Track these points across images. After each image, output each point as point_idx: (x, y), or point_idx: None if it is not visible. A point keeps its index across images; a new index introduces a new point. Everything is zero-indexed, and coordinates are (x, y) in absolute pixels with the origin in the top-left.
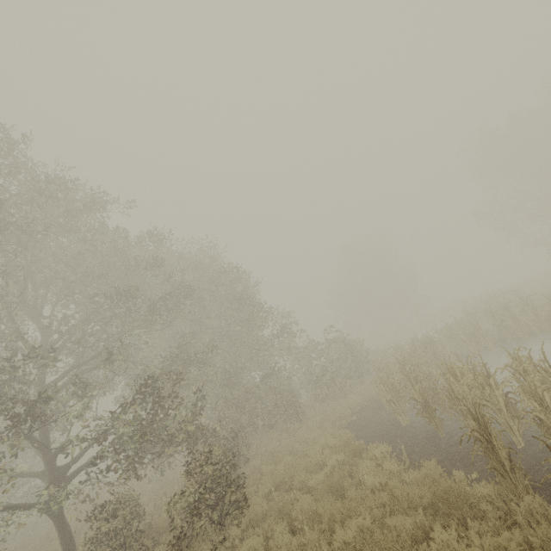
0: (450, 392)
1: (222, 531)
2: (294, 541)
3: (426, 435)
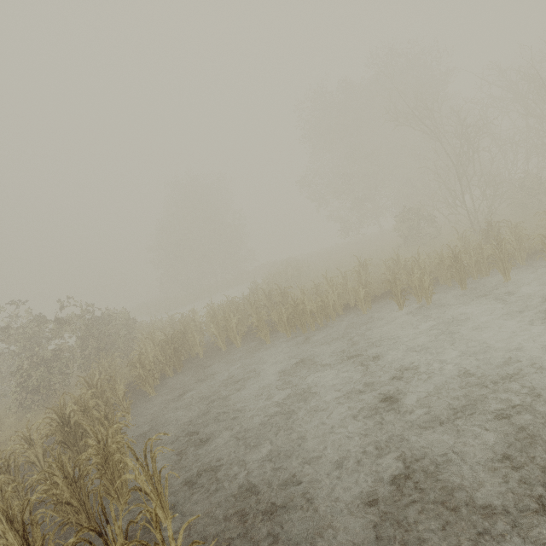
0: None
1: None
2: None
3: None
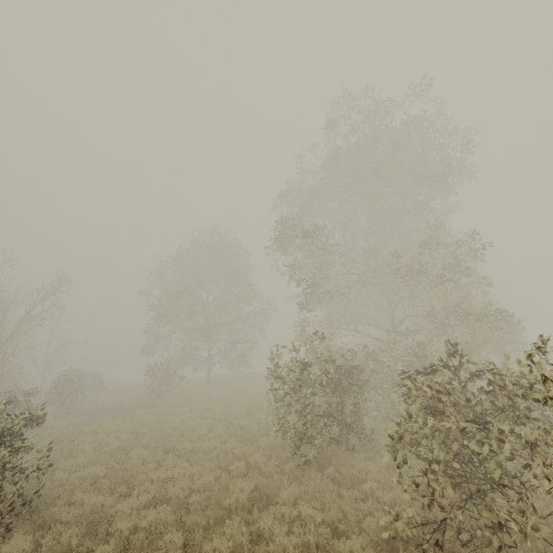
0: None
1: None
2: None
3: None
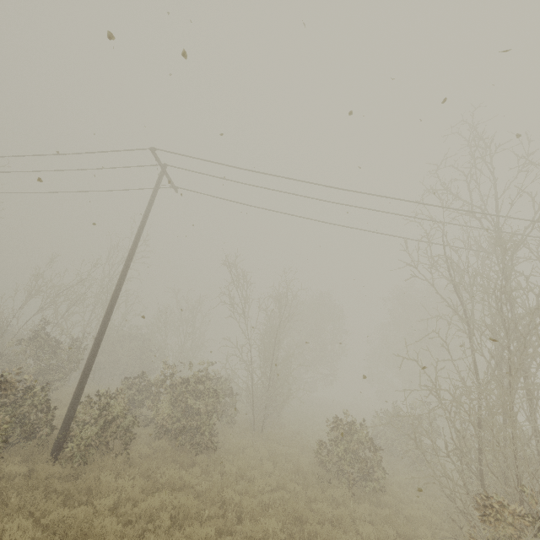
0: None
1: None
2: None
3: None
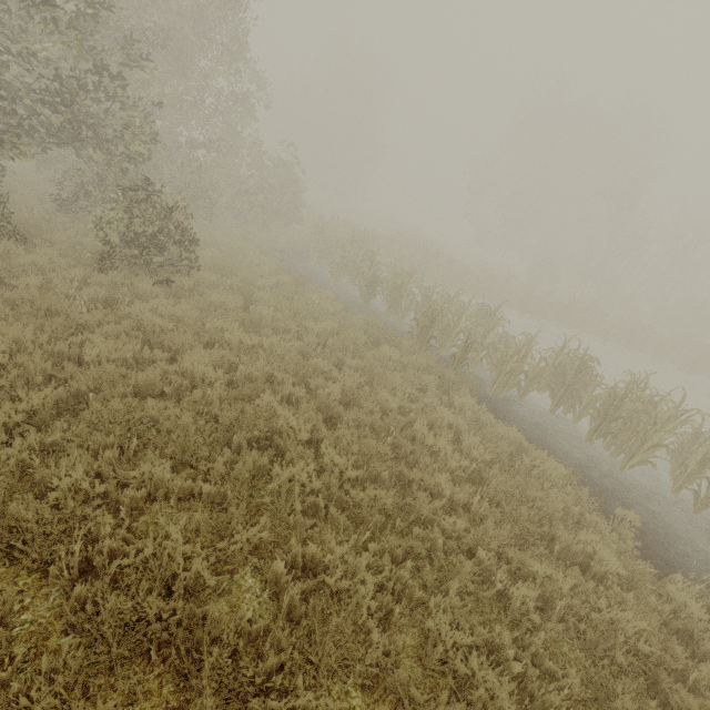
0: (397, 286)
1: (159, 274)
2: (270, 313)
3: (352, 301)
